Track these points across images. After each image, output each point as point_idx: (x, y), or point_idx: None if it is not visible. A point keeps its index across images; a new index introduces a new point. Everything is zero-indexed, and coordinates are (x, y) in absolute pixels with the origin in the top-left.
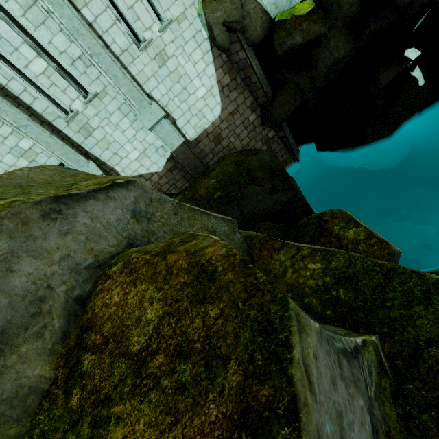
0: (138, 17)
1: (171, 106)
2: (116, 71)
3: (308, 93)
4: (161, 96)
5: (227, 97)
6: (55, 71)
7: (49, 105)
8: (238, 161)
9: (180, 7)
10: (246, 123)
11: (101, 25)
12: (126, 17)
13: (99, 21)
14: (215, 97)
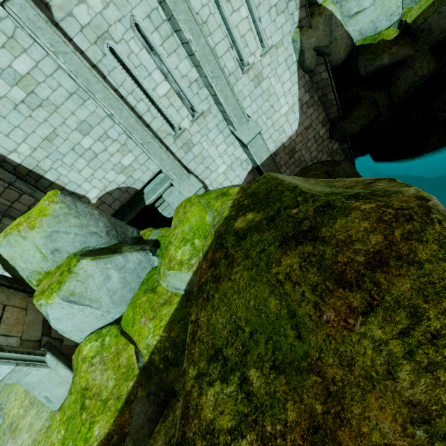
0: (246, 44)
1: (258, 123)
2: (228, 92)
3: (382, 108)
4: (252, 113)
5: (304, 113)
6: (174, 93)
7: (163, 123)
8: (327, 171)
9: (280, 35)
10: (317, 137)
11: (218, 51)
12: (237, 44)
13: (216, 48)
14: (294, 113)
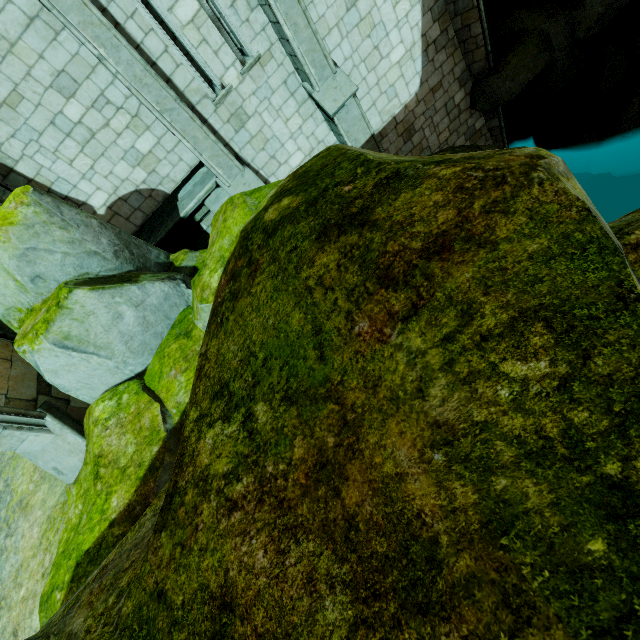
0: None
1: (354, 78)
2: (298, 16)
3: (558, 51)
4: (343, 61)
5: (431, 61)
6: (207, 18)
7: (194, 76)
8: None
9: None
10: (449, 106)
11: None
12: None
13: None
14: (414, 61)
